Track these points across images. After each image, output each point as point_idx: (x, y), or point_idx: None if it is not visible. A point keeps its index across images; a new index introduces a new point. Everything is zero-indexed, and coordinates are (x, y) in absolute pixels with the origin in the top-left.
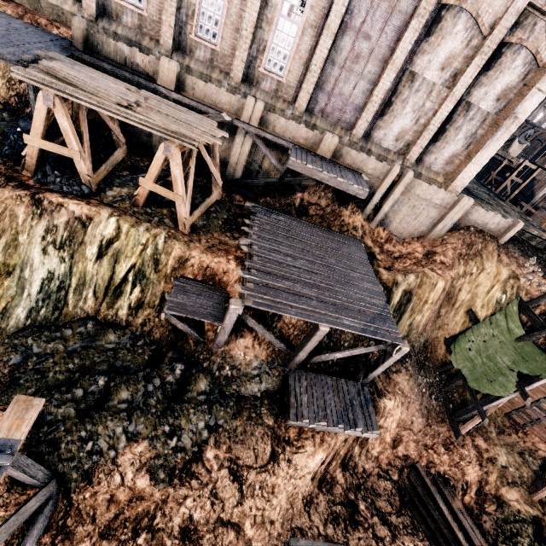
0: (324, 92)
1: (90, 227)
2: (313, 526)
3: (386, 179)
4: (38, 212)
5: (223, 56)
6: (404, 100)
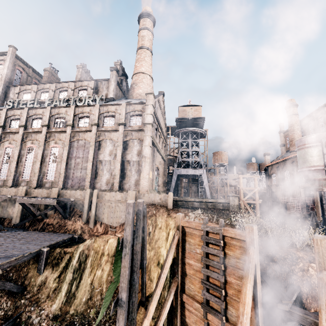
0: (70, 179)
1: None
2: None
3: (86, 197)
4: None
5: (31, 181)
6: (102, 169)
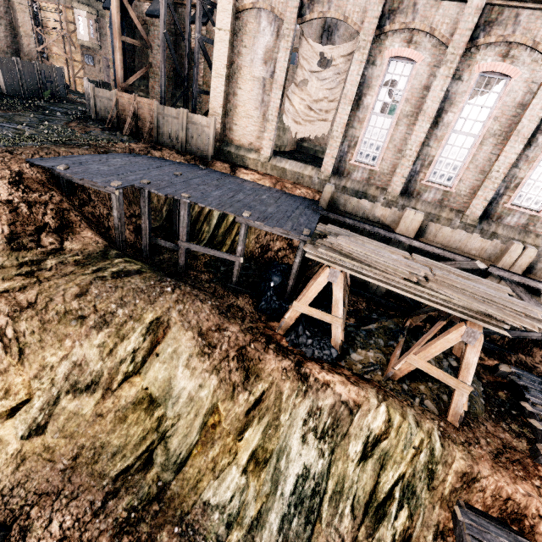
0: None
1: (356, 416)
2: None
3: None
4: (302, 390)
5: (457, 196)
6: None
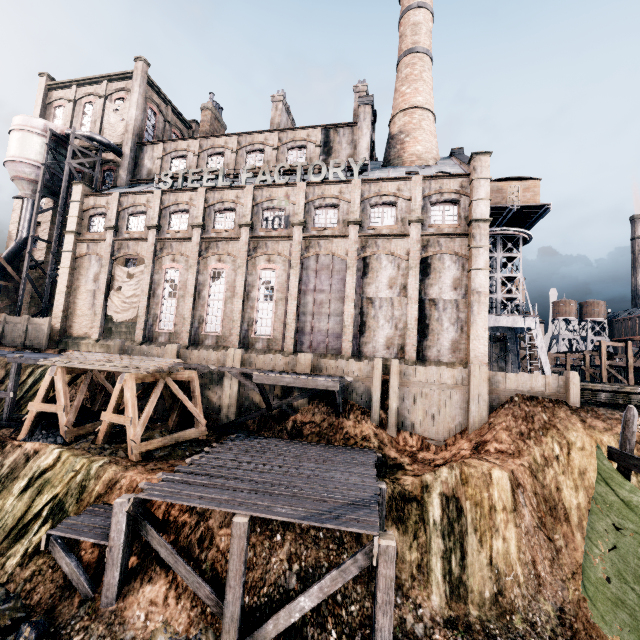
0: (306, 334)
1: (32, 460)
2: None
3: (374, 374)
4: None
5: (225, 337)
6: (374, 316)
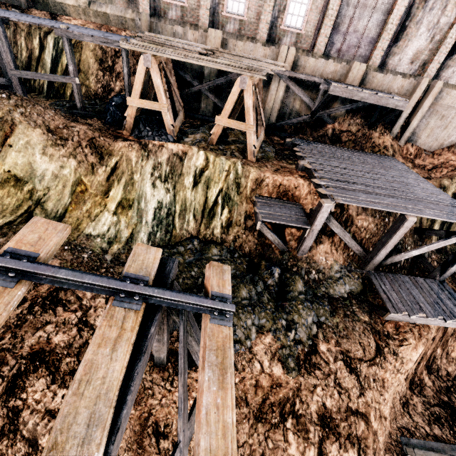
0: (339, 33)
1: (185, 160)
2: (418, 426)
3: (415, 94)
4: (146, 154)
5: (249, 24)
6: (418, 21)
